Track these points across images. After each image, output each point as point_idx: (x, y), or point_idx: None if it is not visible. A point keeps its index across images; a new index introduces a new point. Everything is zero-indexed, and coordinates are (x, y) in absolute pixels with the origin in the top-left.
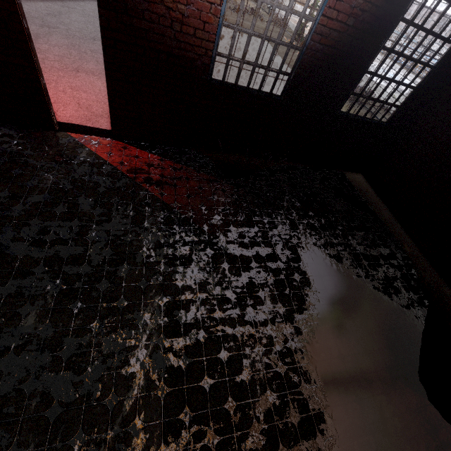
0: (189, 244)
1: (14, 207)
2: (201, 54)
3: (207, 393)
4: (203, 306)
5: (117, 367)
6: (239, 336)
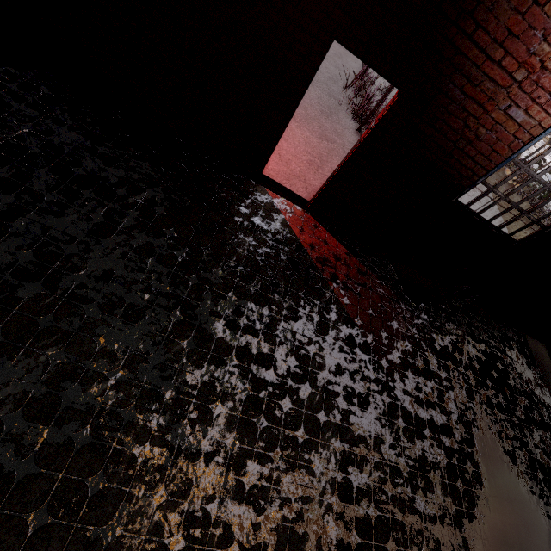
0: (368, 379)
1: (214, 270)
2: (464, 175)
3: None
4: (375, 470)
5: (292, 519)
6: (408, 527)
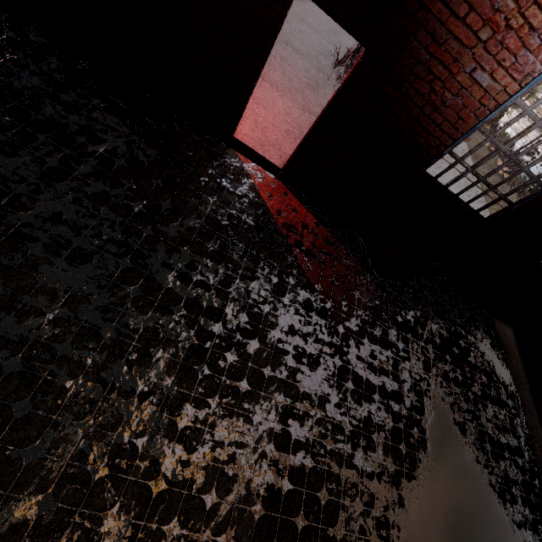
0: (321, 342)
1: (172, 224)
2: (431, 145)
3: (298, 534)
4: (317, 425)
5: (223, 461)
6: (343, 480)
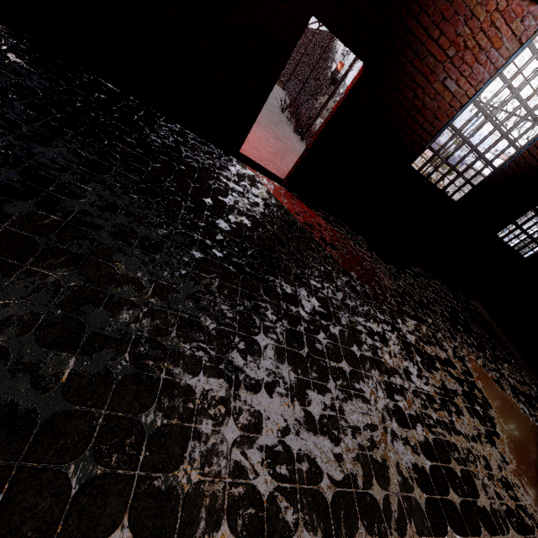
0: (379, 321)
1: (220, 219)
2: (415, 142)
3: (460, 513)
4: (415, 397)
5: (367, 447)
6: (460, 447)
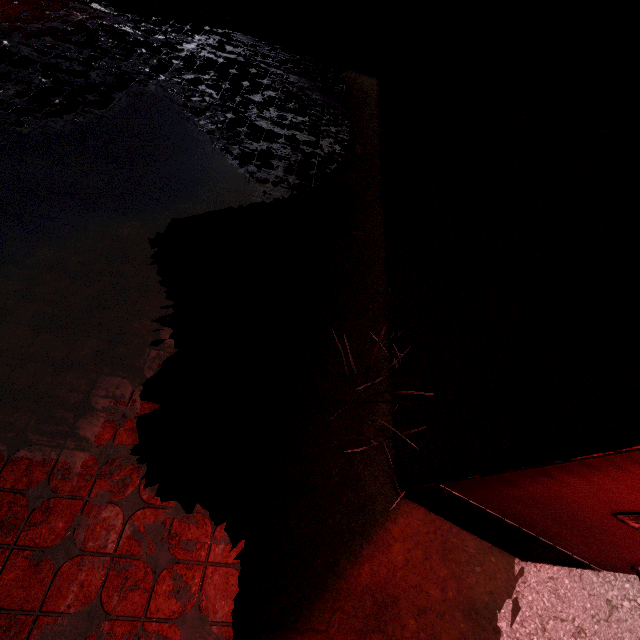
0: None
1: None
2: None
3: None
4: None
5: None
6: None
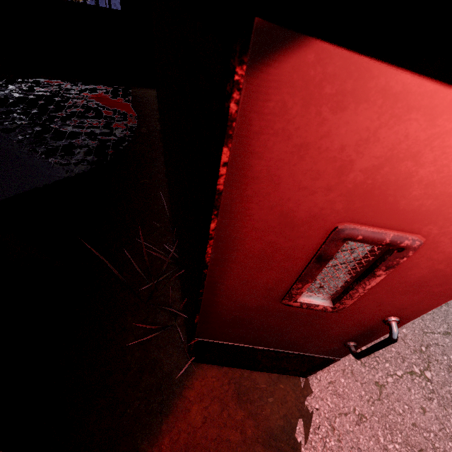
0: None
1: None
2: None
3: None
4: None
5: None
6: None
